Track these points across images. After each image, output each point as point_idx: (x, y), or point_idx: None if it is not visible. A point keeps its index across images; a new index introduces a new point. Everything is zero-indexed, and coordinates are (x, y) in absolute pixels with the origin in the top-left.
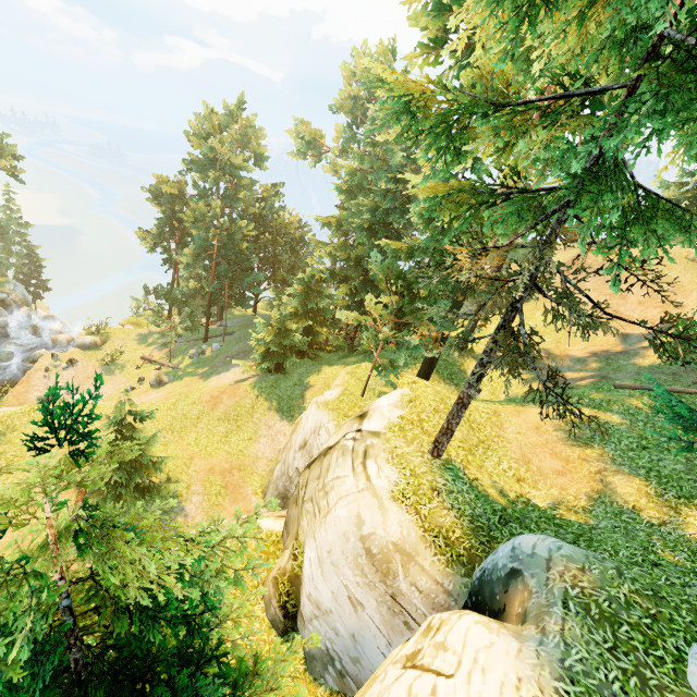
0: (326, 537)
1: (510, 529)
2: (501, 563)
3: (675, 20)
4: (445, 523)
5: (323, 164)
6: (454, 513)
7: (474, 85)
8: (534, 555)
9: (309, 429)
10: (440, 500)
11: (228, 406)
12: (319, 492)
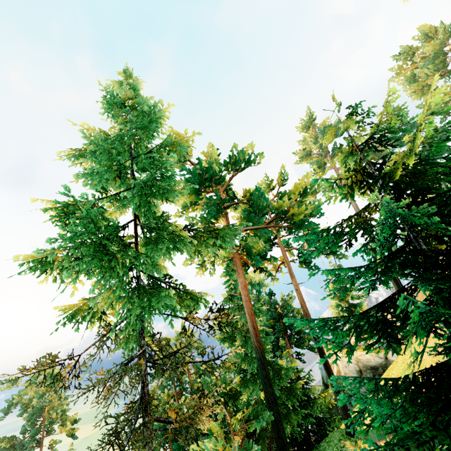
0: None
1: None
2: None
3: (136, 239)
4: None
5: None
6: None
7: None
8: None
9: None
10: None
11: None
12: None
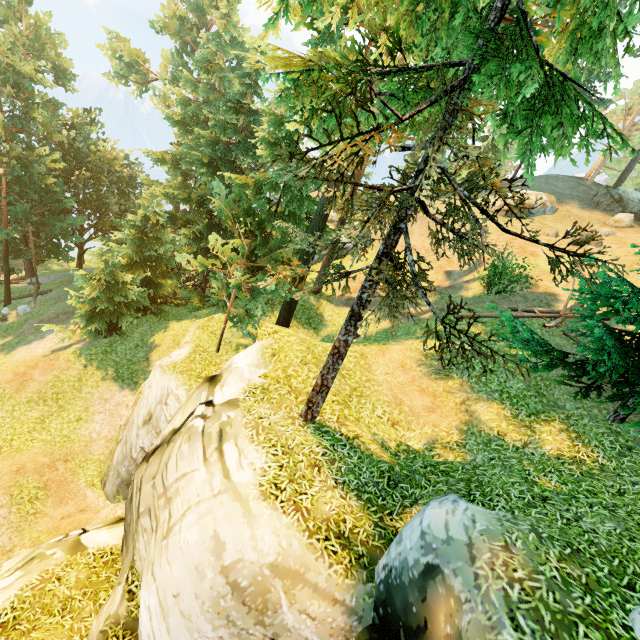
0: (169, 574)
1: (401, 492)
2: (412, 559)
3: None
4: (333, 509)
5: (152, 96)
6: (341, 490)
7: (314, 2)
8: (450, 541)
9: (154, 399)
10: (323, 478)
11: (42, 383)
12: (159, 500)
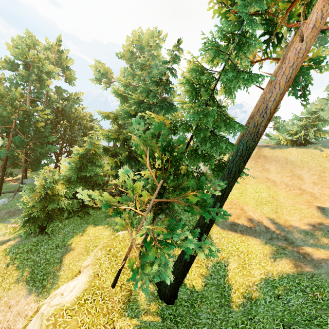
0: None
1: None
2: None
3: None
4: None
5: (112, 90)
6: None
7: None
8: None
9: None
10: None
11: None
12: None
